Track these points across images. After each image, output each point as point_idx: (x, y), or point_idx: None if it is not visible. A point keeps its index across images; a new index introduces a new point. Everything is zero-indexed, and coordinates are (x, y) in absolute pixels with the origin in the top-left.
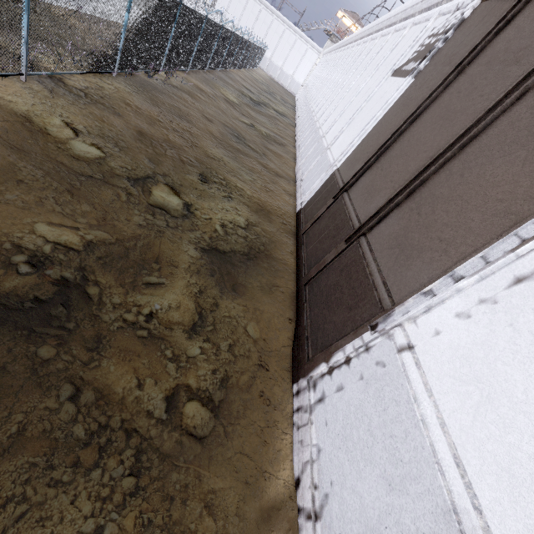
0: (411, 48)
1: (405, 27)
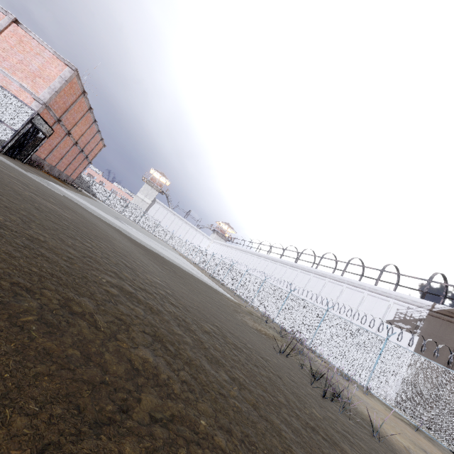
0: (388, 312)
1: (358, 291)
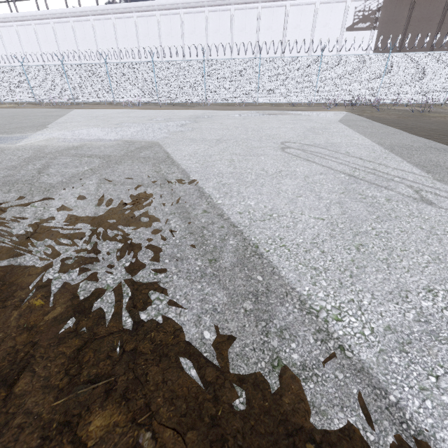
0: (347, 17)
1: (308, 4)
